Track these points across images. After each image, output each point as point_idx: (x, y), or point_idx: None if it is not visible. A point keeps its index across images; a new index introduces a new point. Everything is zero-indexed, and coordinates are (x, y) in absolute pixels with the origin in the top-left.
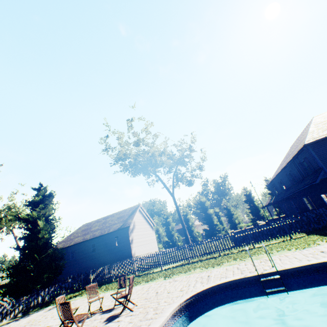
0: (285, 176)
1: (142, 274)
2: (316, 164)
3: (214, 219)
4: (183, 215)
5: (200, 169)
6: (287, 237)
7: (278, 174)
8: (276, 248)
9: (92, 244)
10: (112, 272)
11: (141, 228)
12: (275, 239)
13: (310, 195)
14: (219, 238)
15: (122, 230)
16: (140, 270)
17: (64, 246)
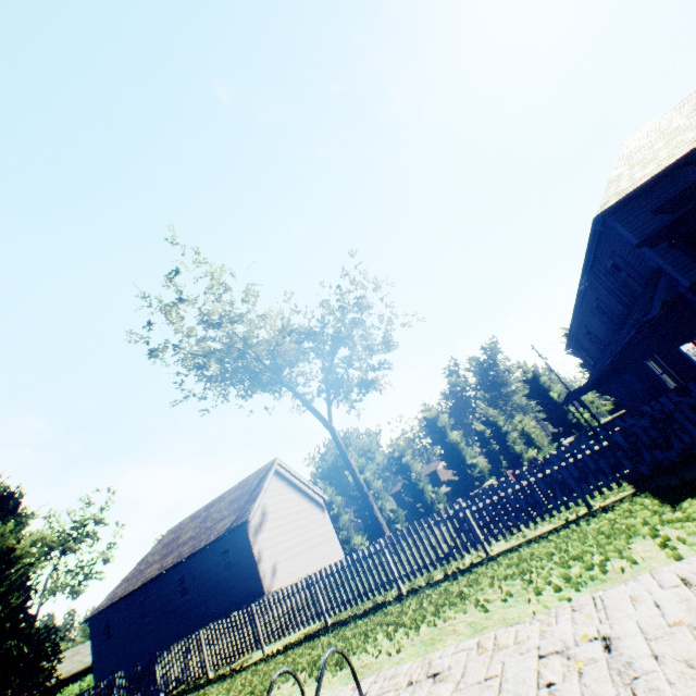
0: (592, 316)
1: (217, 677)
2: (642, 264)
3: (467, 453)
4: (395, 458)
5: (386, 348)
6: (583, 505)
7: (576, 315)
8: (516, 575)
9: (179, 578)
10: (158, 674)
11: (286, 516)
12: (543, 520)
13: (659, 352)
14: (392, 543)
15: (235, 533)
16: (217, 663)
17: (124, 593)
